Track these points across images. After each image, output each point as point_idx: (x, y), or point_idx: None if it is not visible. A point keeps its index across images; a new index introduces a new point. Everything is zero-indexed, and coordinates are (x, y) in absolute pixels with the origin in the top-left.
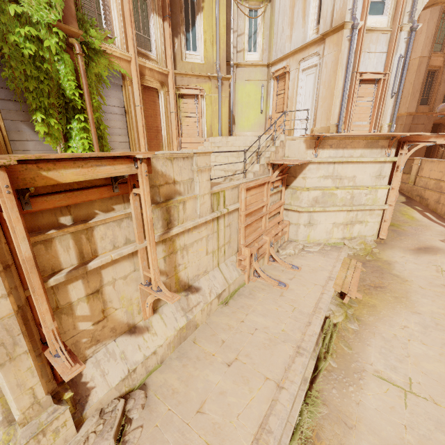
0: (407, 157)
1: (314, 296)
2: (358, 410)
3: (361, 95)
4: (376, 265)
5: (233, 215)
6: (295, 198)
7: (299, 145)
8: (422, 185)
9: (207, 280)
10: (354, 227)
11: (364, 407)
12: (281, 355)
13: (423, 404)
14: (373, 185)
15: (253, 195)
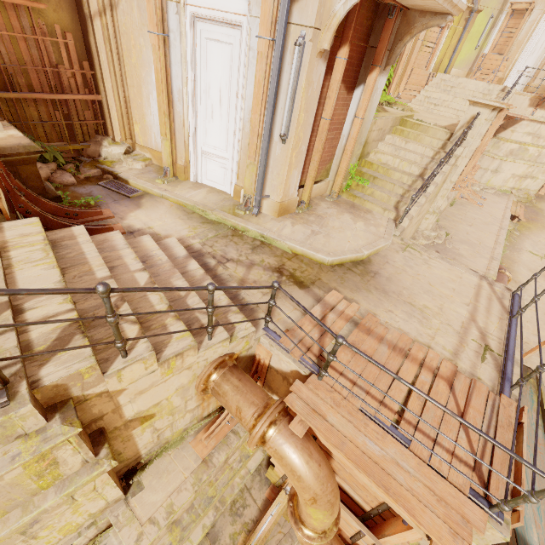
0: None
1: (500, 213)
2: (518, 259)
3: None
4: (533, 209)
5: None
6: (496, 147)
7: (523, 101)
8: None
9: None
10: (525, 181)
11: (521, 259)
12: (493, 228)
13: None
14: None
15: None
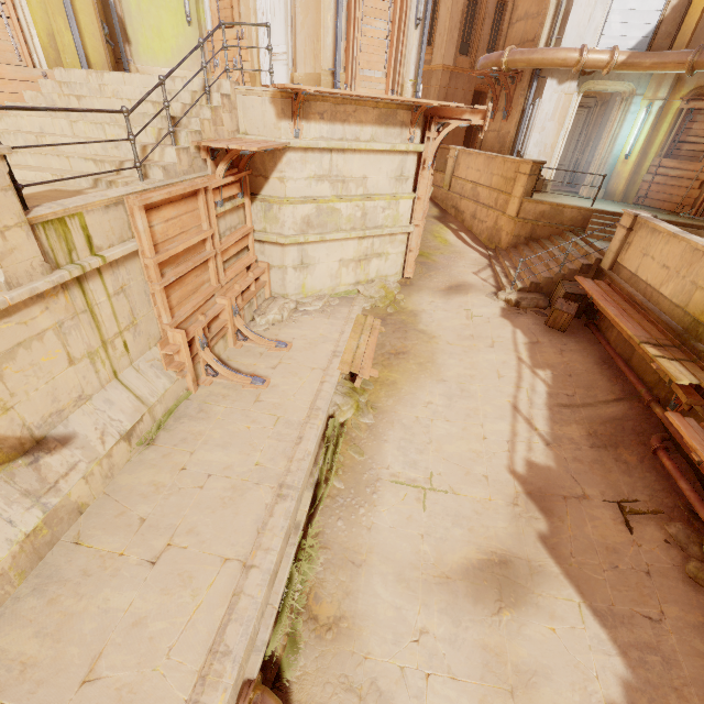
0: (437, 145)
1: (310, 390)
2: (370, 538)
3: (370, 13)
4: (399, 320)
5: (127, 267)
6: (272, 219)
7: (263, 109)
8: (458, 192)
9: (90, 414)
10: (370, 264)
11: (377, 531)
12: (252, 510)
13: (443, 499)
14: (393, 193)
15: (171, 218)
